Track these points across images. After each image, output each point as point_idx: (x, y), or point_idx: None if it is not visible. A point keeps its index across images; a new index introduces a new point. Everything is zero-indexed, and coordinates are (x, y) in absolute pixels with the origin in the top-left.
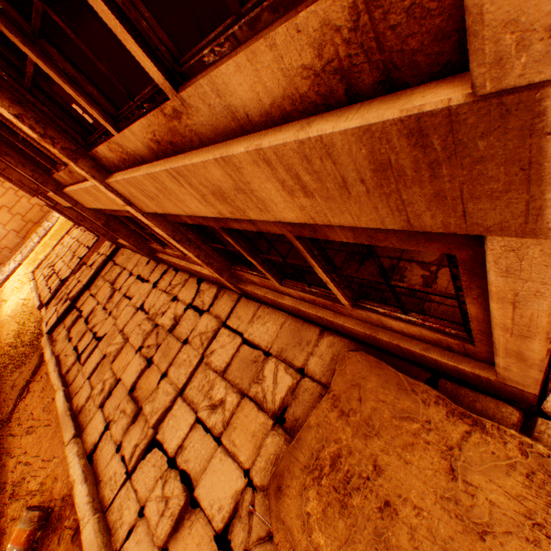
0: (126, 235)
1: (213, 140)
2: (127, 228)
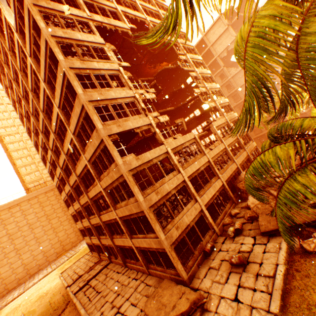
0: (121, 254)
1: (149, 238)
2: (122, 252)
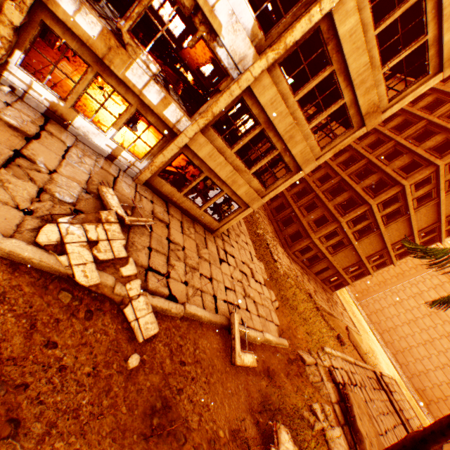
0: None
1: None
2: None
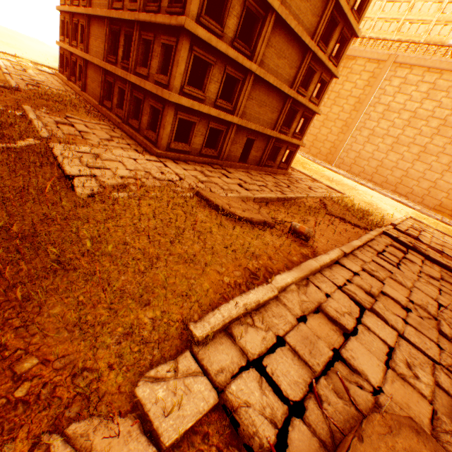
0: None
1: None
2: None
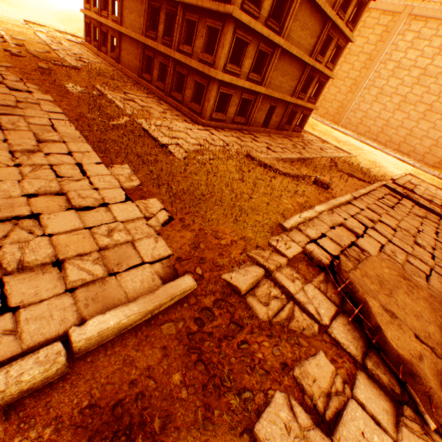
0: None
1: None
2: None
